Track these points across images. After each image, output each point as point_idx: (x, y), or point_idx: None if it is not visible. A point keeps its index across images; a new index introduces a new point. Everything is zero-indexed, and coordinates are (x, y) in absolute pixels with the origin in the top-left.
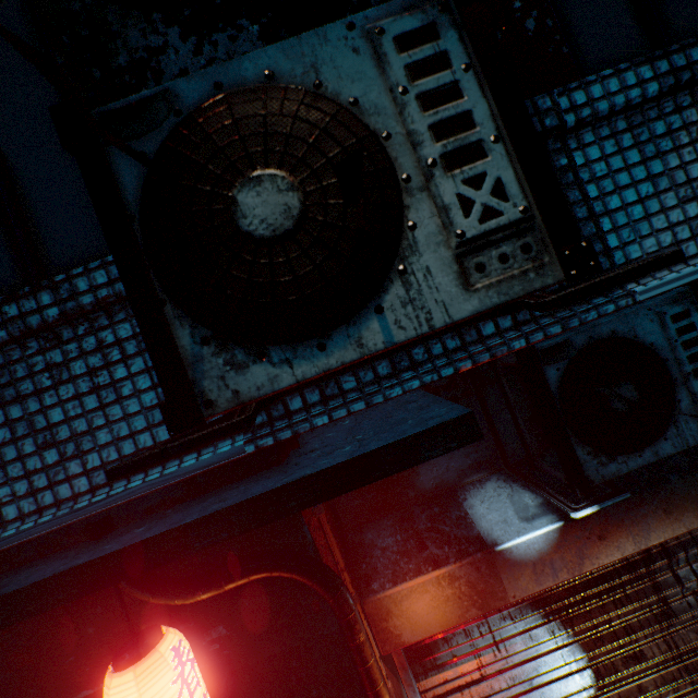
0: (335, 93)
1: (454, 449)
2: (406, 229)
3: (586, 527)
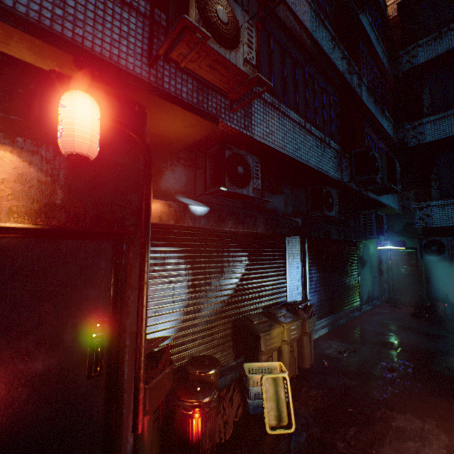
0: (236, 16)
1: (212, 123)
2: (238, 48)
3: (216, 213)
